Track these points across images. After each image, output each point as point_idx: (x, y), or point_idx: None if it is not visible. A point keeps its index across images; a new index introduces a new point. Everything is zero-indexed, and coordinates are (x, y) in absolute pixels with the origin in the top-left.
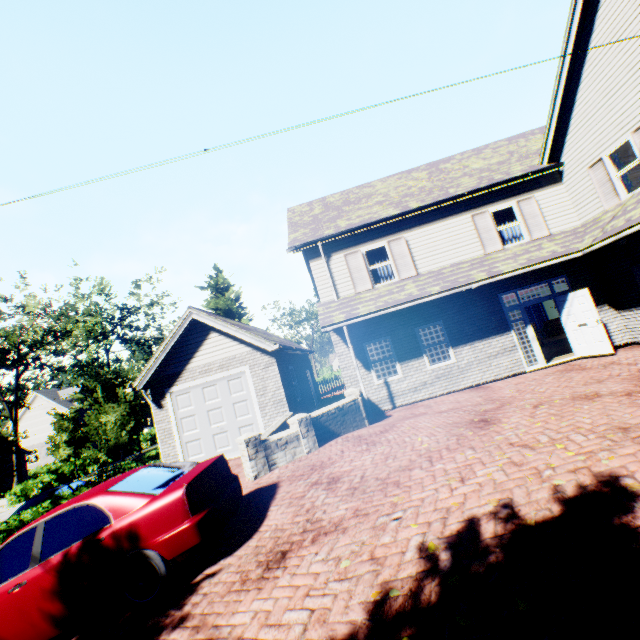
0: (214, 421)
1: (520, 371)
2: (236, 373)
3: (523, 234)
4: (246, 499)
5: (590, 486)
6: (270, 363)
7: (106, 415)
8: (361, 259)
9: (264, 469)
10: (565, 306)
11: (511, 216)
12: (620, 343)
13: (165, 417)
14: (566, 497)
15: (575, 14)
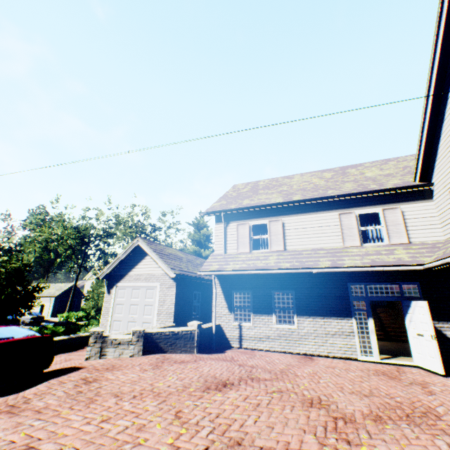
0: (132, 312)
1: (352, 357)
2: (152, 285)
3: (384, 237)
4: (61, 370)
5: None
6: (172, 285)
7: (102, 287)
8: (247, 229)
9: (96, 355)
10: (408, 311)
11: (379, 220)
12: None
13: (109, 300)
14: None
15: (434, 67)
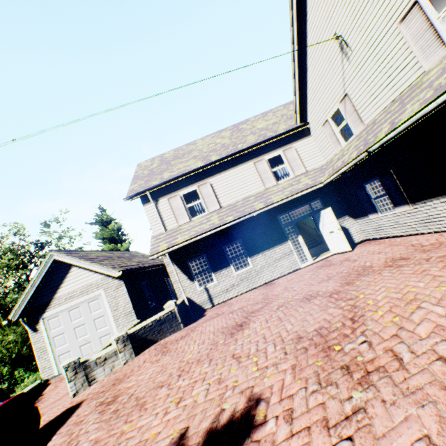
0: (80, 335)
1: (297, 268)
2: (94, 296)
3: (289, 172)
4: (54, 422)
5: (239, 412)
6: (120, 285)
7: (8, 336)
8: (180, 200)
9: (84, 386)
10: (320, 220)
11: (282, 160)
12: (358, 240)
13: (40, 338)
14: (217, 427)
15: (294, 25)
